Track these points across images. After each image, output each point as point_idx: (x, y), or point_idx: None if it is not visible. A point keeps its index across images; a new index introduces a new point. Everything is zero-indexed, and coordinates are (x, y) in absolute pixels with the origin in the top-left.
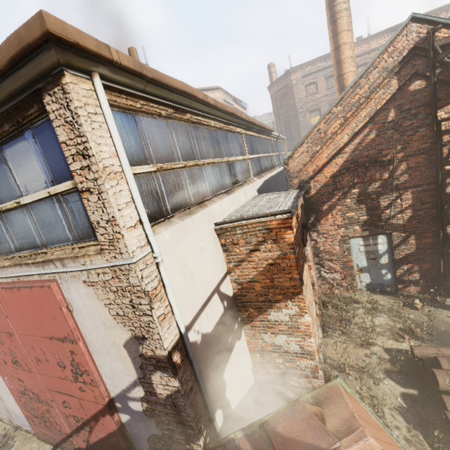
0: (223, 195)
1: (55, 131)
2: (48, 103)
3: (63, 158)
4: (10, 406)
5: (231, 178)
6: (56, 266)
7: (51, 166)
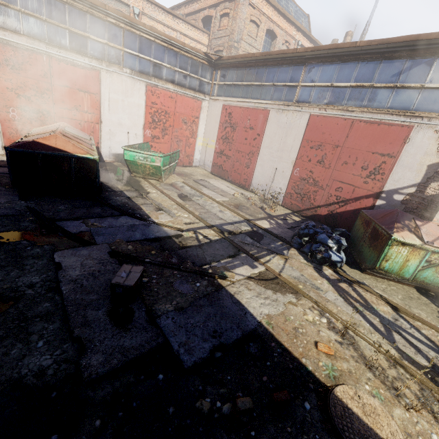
0: None
1: None
2: None
3: None
4: (276, 186)
5: None
6: (423, 119)
7: None
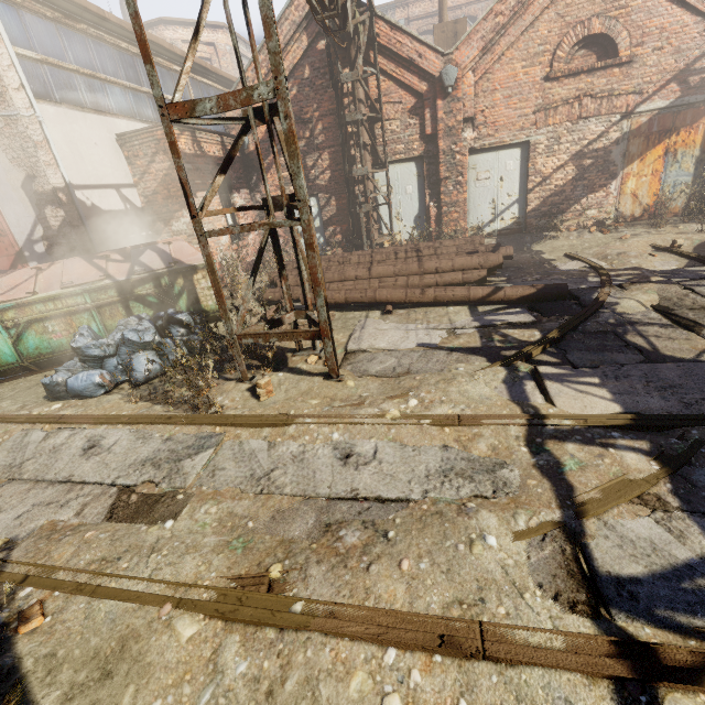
0: (136, 121)
1: None
2: None
3: None
4: None
5: (157, 114)
6: None
7: None
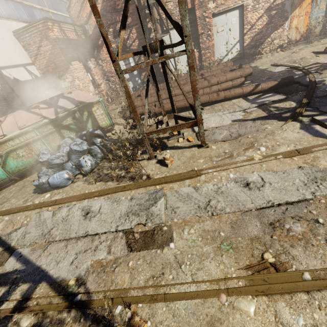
0: (20, 22)
1: None
2: None
3: None
4: None
5: (30, 17)
6: None
7: None
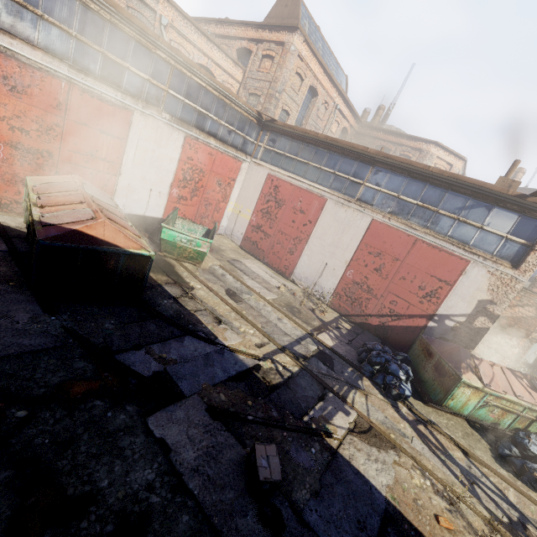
0: None
1: None
2: None
3: (530, 233)
4: (324, 282)
5: None
6: (479, 258)
7: (519, 231)
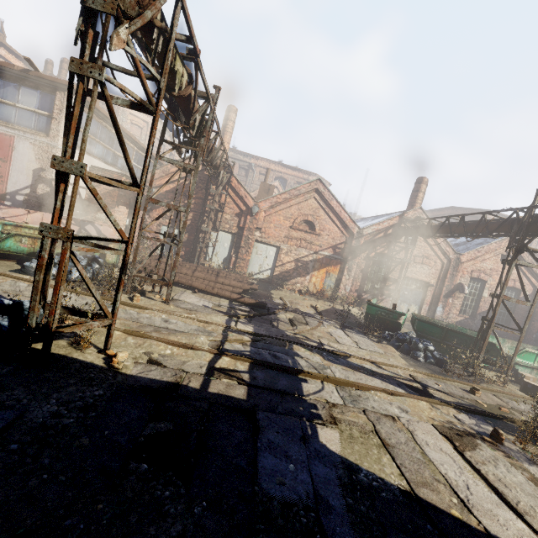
0: (102, 162)
1: (55, 100)
2: (57, 93)
3: (50, 106)
4: None
5: (113, 161)
6: (20, 132)
7: (42, 105)
